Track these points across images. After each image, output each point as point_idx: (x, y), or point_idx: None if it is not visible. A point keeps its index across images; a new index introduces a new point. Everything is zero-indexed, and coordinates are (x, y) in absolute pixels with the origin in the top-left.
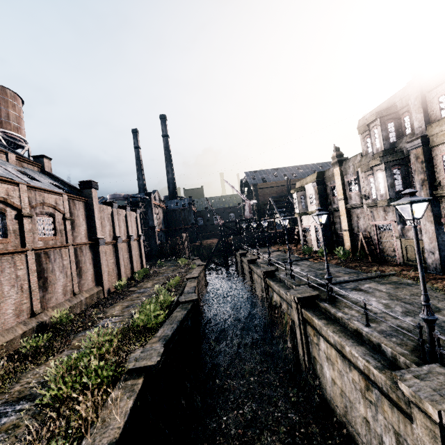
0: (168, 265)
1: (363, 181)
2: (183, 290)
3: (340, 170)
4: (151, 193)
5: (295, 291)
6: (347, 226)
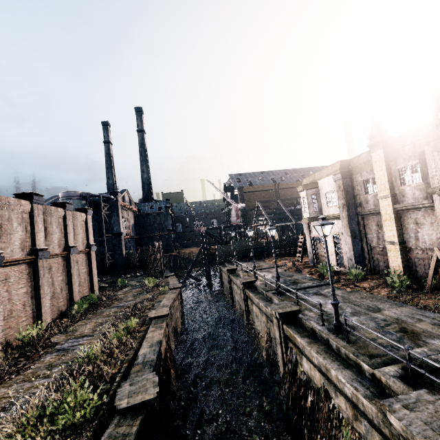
0: (132, 284)
1: (435, 166)
2: (138, 348)
3: (384, 154)
4: (117, 192)
5: (413, 414)
6: (396, 236)
